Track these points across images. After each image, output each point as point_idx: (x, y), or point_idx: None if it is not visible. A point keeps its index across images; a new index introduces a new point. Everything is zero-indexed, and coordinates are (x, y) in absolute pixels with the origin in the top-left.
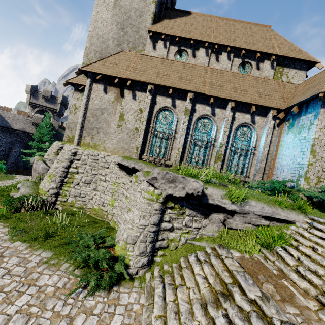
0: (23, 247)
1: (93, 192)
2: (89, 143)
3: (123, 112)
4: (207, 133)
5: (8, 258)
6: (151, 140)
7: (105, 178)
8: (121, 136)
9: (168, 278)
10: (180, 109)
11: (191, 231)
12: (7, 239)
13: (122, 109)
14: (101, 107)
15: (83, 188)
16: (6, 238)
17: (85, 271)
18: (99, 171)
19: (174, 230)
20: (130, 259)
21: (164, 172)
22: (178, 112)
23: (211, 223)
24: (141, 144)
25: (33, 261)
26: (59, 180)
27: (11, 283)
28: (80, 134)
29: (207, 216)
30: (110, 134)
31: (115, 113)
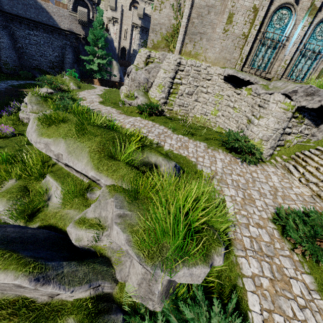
0: (186, 138)
1: (194, 103)
2: (190, 52)
3: (232, 12)
4: (322, 42)
5: (187, 143)
6: (256, 50)
7: (206, 90)
8: (225, 43)
9: (293, 162)
10: (303, 7)
11: (302, 136)
12: (172, 133)
13: (233, 7)
14: (208, 4)
15: (186, 98)
16: (171, 132)
17: (234, 155)
18: (201, 83)
19: (291, 135)
20: (263, 150)
21: (308, 86)
22: (299, 12)
23: (318, 131)
24: (247, 54)
25: (201, 146)
26: (167, 90)
27: (204, 155)
28: (182, 41)
29: (318, 126)
30: (214, 41)
31: (223, 12)
